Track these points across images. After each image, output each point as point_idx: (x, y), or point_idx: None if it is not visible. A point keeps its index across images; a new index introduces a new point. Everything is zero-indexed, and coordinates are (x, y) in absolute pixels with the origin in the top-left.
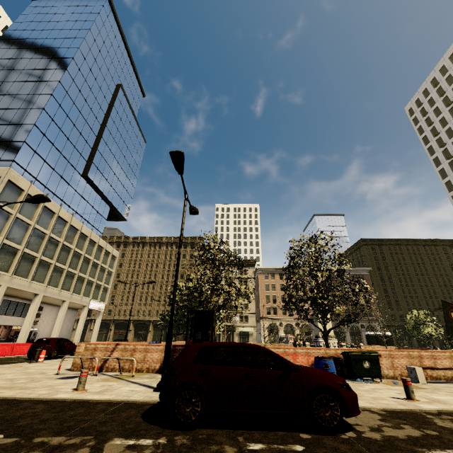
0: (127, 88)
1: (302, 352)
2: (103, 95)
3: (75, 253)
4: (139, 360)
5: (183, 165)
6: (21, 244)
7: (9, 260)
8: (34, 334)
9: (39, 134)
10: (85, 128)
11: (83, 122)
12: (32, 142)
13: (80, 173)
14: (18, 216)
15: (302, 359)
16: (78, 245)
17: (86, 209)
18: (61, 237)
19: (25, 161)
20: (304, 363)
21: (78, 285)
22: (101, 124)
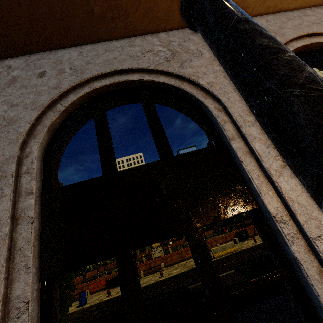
0: None
1: (103, 279)
2: None
3: None
4: None
5: None
6: None
7: None
8: None
9: None
10: None
11: None
12: None
13: None
14: None
15: (103, 282)
16: None
17: None
18: None
19: None
20: (104, 284)
21: None
22: None
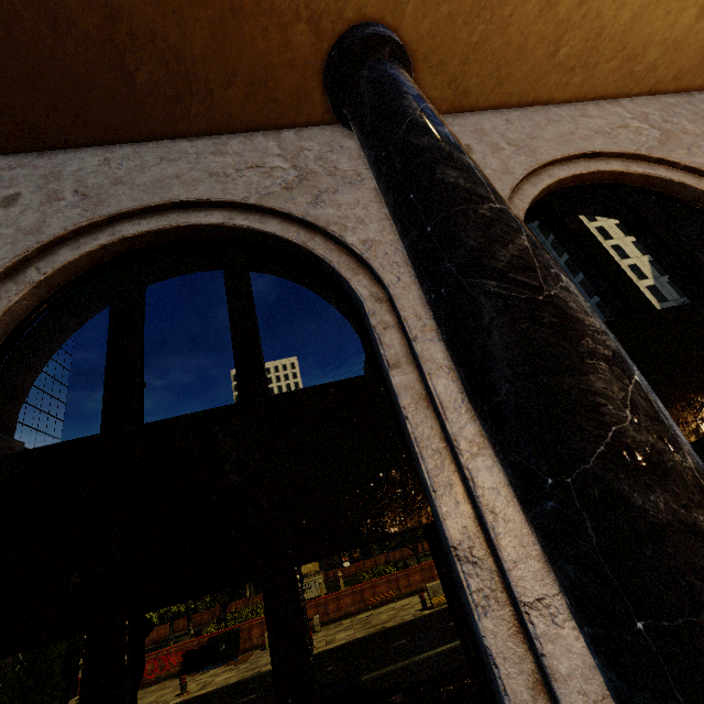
0: None
1: (176, 651)
2: None
3: None
4: None
5: None
6: None
7: None
8: None
9: None
10: None
11: None
12: None
13: None
14: None
15: (175, 658)
16: None
17: None
18: None
19: None
20: (177, 662)
21: None
22: None
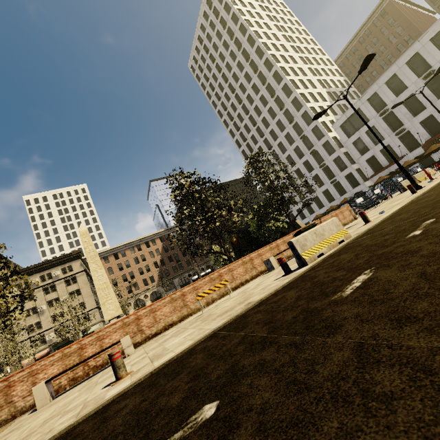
0: None
1: None
2: None
3: None
4: None
5: None
6: None
7: None
8: None
9: None
10: None
11: None
12: None
13: None
14: None
15: None
16: None
17: None
18: None
19: None
20: None
21: None
22: None
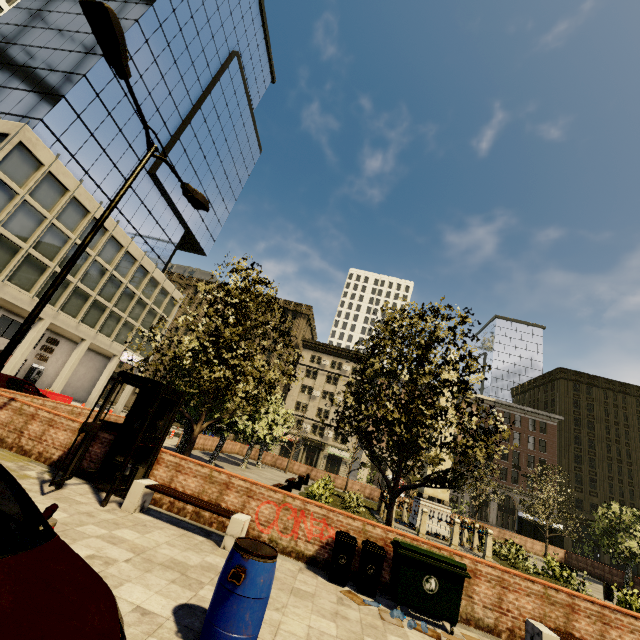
0: (247, 62)
1: (317, 514)
2: (206, 61)
3: (113, 277)
4: (32, 435)
5: (118, 48)
6: (27, 241)
7: (4, 258)
8: (38, 373)
9: (90, 93)
10: (167, 104)
11: (165, 93)
12: (76, 101)
13: (146, 167)
14: (27, 199)
15: (312, 526)
16: (120, 268)
17: (146, 223)
18: (94, 249)
19: (61, 127)
20: (313, 536)
21: (110, 324)
22: (194, 104)
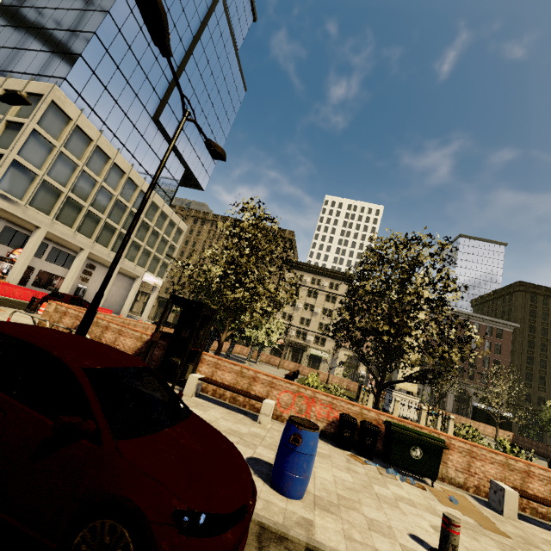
0: (231, 2)
1: (324, 401)
2: (195, 6)
3: (132, 213)
4: (108, 341)
5: (163, 31)
6: (66, 186)
7: (51, 201)
8: (83, 292)
9: (101, 49)
10: None
11: None
12: (90, 58)
13: (150, 114)
14: (62, 150)
15: (321, 409)
16: (137, 205)
17: (154, 164)
18: (116, 190)
19: (80, 83)
20: (322, 416)
21: (133, 252)
22: (187, 50)
